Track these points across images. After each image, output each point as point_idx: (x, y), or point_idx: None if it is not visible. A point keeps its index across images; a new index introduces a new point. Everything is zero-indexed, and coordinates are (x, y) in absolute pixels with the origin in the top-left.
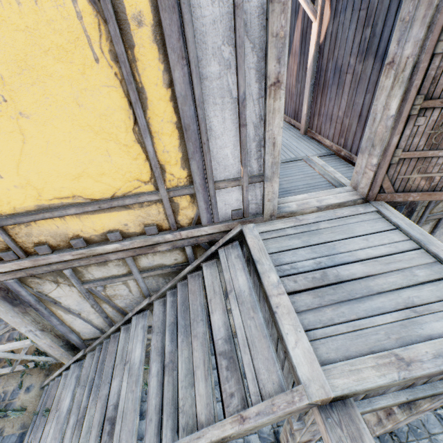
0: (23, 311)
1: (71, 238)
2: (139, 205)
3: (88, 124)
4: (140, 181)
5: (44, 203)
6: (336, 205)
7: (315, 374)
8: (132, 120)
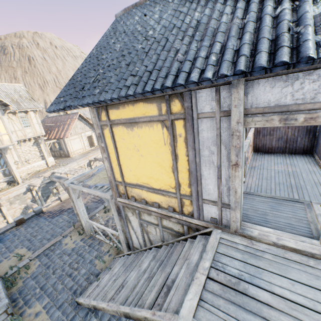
0: (120, 219)
1: (142, 198)
2: (168, 196)
3: (158, 162)
4: (170, 187)
5: (138, 183)
6: (291, 248)
7: (187, 317)
8: (172, 164)
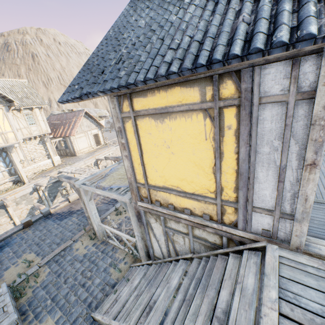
0: (140, 225)
1: (169, 203)
2: (204, 202)
3: (194, 161)
4: (208, 191)
5: (166, 185)
6: None
7: None
8: (213, 164)
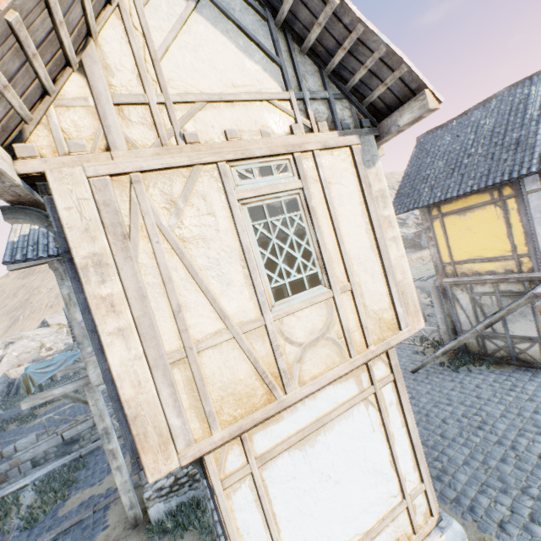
0: (445, 301)
1: (474, 272)
2: (503, 261)
3: (491, 234)
4: (506, 251)
5: (469, 258)
6: None
7: (540, 291)
8: (506, 232)
